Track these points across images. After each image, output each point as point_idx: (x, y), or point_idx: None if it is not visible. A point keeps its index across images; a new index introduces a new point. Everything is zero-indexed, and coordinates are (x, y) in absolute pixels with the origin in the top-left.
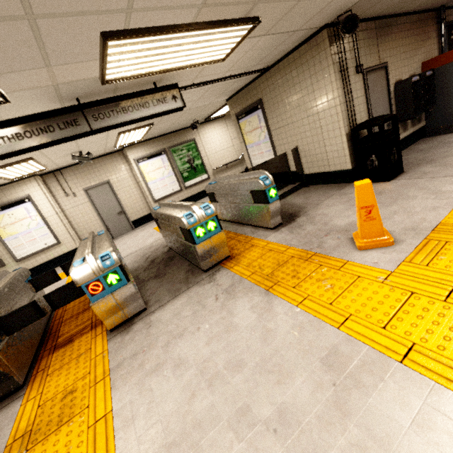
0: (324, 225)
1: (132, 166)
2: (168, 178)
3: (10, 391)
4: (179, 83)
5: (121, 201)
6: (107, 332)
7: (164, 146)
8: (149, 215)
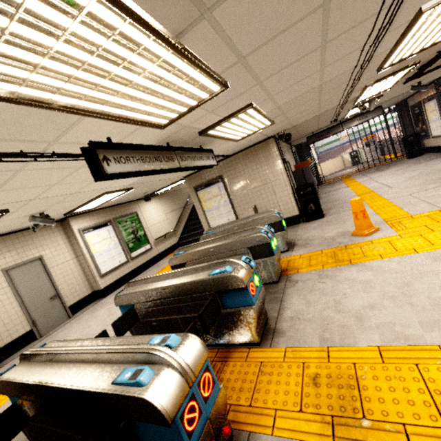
0: (323, 238)
1: (76, 237)
2: (114, 249)
3: None
4: None
5: (55, 281)
6: (255, 347)
7: (109, 217)
8: (89, 296)
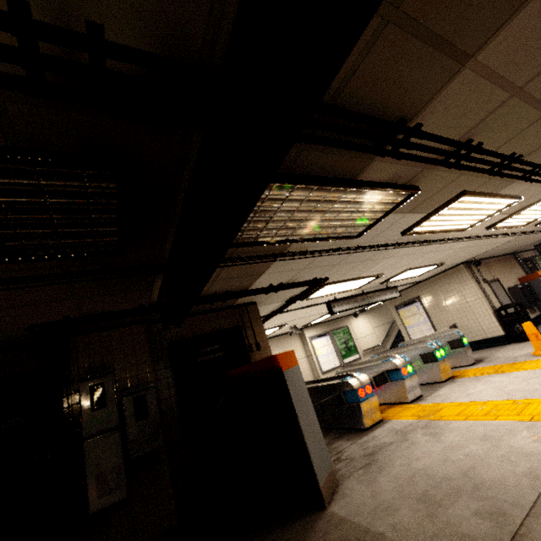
0: (508, 357)
1: (307, 342)
2: (331, 354)
3: (378, 420)
4: (390, 286)
5: None
6: (407, 404)
7: (327, 329)
8: None
